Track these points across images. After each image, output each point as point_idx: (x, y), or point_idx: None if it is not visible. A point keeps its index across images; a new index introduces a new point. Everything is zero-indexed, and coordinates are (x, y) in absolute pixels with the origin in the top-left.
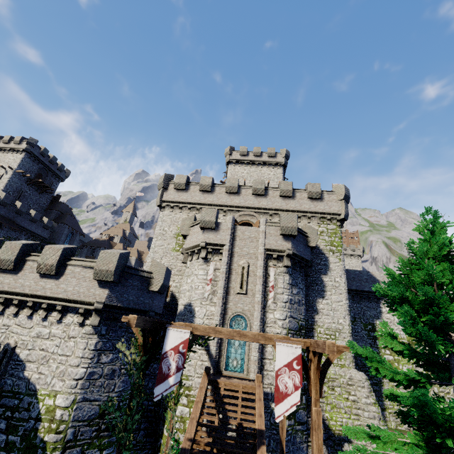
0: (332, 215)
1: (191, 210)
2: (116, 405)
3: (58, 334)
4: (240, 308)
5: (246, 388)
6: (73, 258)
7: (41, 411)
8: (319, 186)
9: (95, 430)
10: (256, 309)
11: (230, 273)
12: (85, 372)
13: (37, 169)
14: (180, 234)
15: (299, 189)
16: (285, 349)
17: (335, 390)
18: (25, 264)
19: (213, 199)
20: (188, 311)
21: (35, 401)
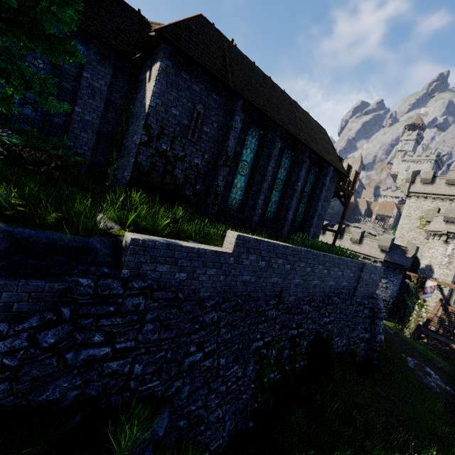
0: None
1: (434, 199)
2: (388, 300)
3: None
4: None
5: None
6: (365, 237)
7: None
8: None
9: None
10: None
11: None
12: None
13: None
14: (423, 217)
15: None
16: None
17: None
18: (343, 236)
19: None
20: (428, 269)
21: None
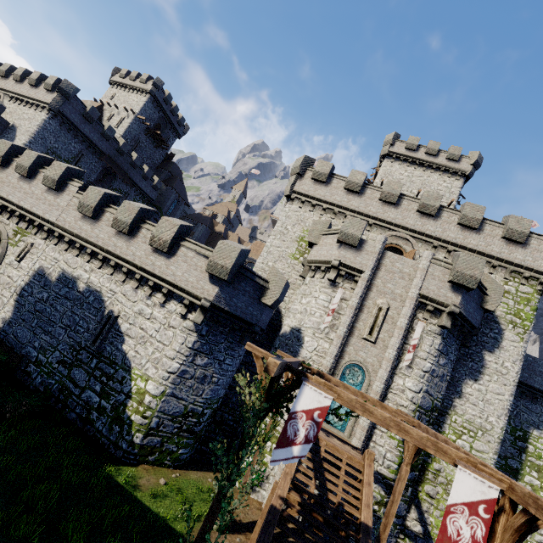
0: (533, 272)
1: (325, 211)
2: (200, 411)
3: (159, 318)
4: (361, 357)
5: (351, 460)
6: (188, 239)
7: (132, 389)
8: (529, 225)
9: (176, 428)
10: (383, 367)
11: (360, 310)
12: (178, 368)
13: (158, 118)
14: (304, 239)
15: (491, 221)
16: (471, 481)
17: None
18: (139, 232)
19: (358, 204)
20: (294, 337)
21: (128, 378)
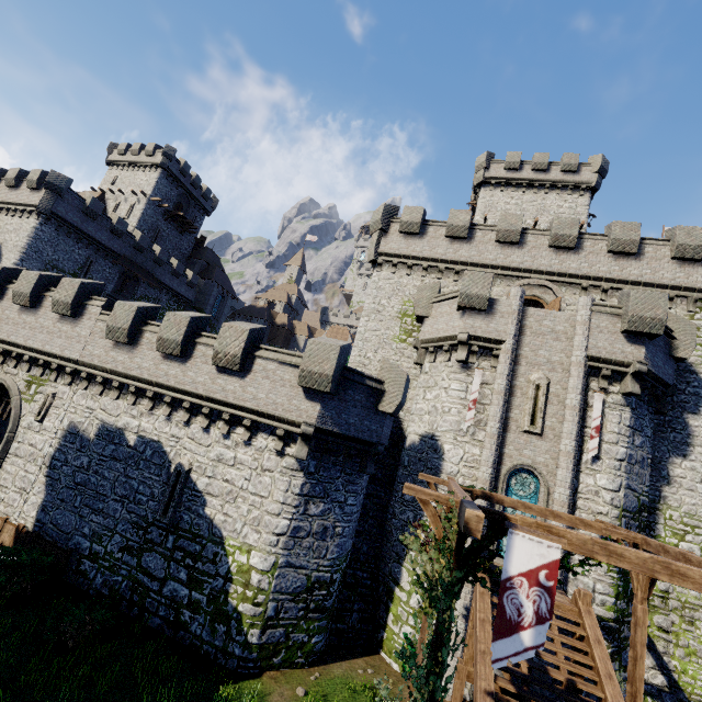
0: None
1: (427, 271)
2: (328, 578)
3: (247, 462)
4: (527, 457)
5: (559, 608)
6: (263, 346)
7: (231, 568)
8: None
9: (302, 609)
10: (562, 465)
11: (510, 393)
12: (288, 526)
13: (177, 195)
14: (408, 313)
15: (651, 239)
16: None
17: (697, 626)
18: (195, 350)
19: (470, 254)
20: (429, 448)
21: (223, 553)
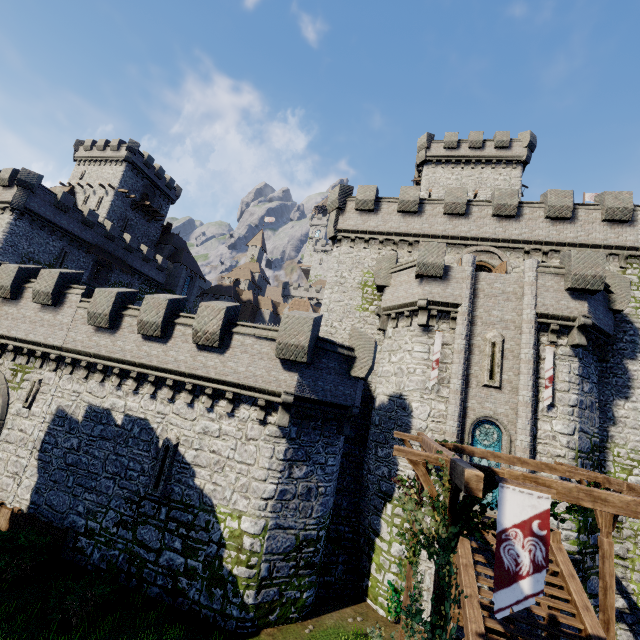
0: None
1: (383, 244)
2: (315, 535)
3: (231, 432)
4: (489, 409)
5: None
6: (239, 323)
7: (223, 534)
8: (630, 198)
9: (292, 567)
10: (521, 415)
11: (469, 352)
12: (275, 490)
13: (142, 186)
14: (368, 283)
15: (583, 204)
16: None
17: None
18: (175, 330)
19: (421, 226)
20: (398, 406)
21: (214, 521)
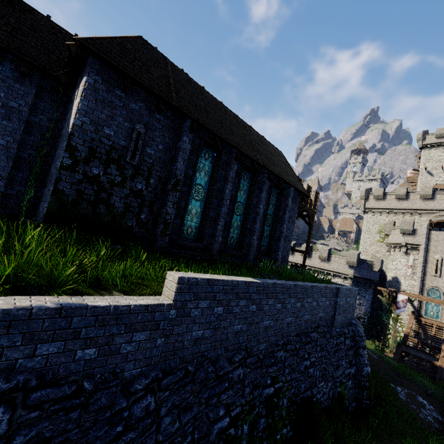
0: None
1: (389, 213)
2: (363, 316)
3: None
4: (434, 284)
5: (438, 324)
6: (332, 254)
7: None
8: None
9: None
10: None
11: (426, 263)
12: None
13: None
14: (382, 231)
15: None
16: None
17: None
18: (312, 255)
19: (408, 205)
20: (395, 281)
21: None
